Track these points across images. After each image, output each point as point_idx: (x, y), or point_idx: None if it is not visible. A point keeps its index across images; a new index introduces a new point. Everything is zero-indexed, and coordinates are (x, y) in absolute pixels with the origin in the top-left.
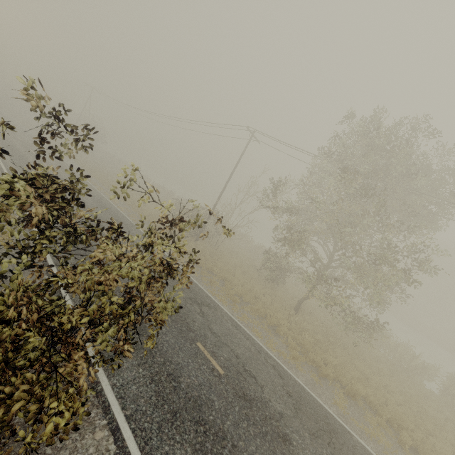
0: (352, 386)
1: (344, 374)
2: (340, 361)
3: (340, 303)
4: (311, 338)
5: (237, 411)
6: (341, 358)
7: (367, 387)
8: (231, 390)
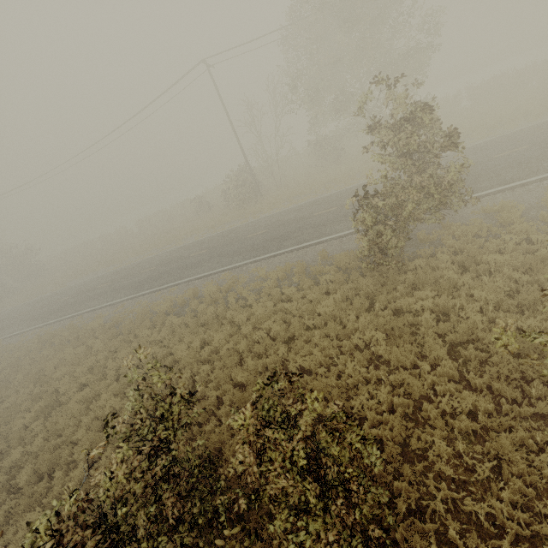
0: None
1: None
2: None
3: None
4: None
5: None
6: None
7: None
8: None
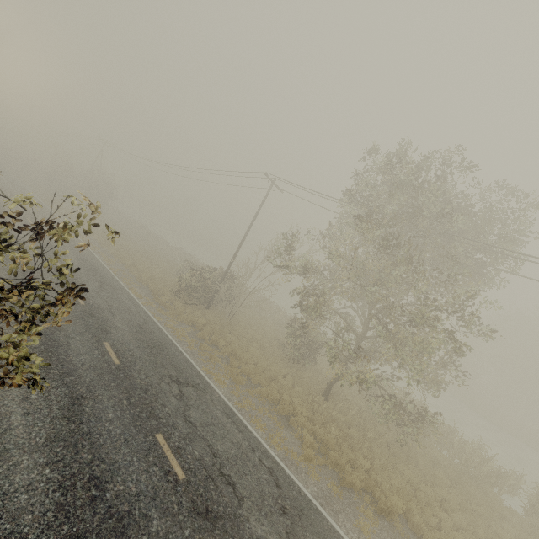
0: (387, 500)
1: (382, 483)
2: (379, 465)
3: (379, 385)
4: (337, 431)
5: (187, 536)
6: (379, 460)
7: (411, 502)
8: (187, 503)
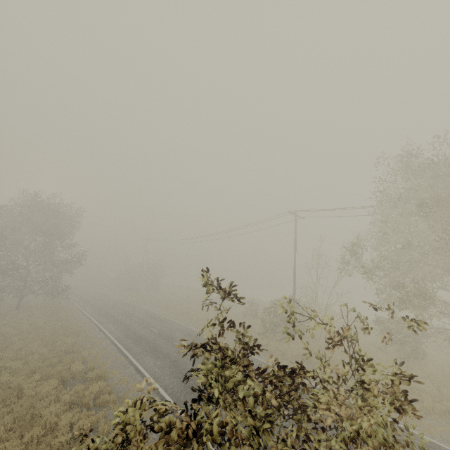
0: None
1: None
2: None
3: None
4: None
5: None
6: None
7: None
8: None
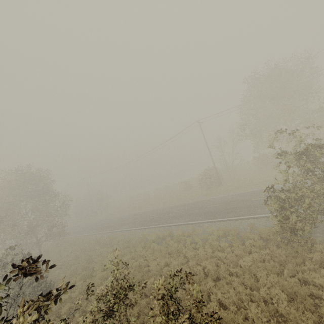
0: None
1: None
2: None
3: None
4: None
5: None
6: None
7: None
8: None
